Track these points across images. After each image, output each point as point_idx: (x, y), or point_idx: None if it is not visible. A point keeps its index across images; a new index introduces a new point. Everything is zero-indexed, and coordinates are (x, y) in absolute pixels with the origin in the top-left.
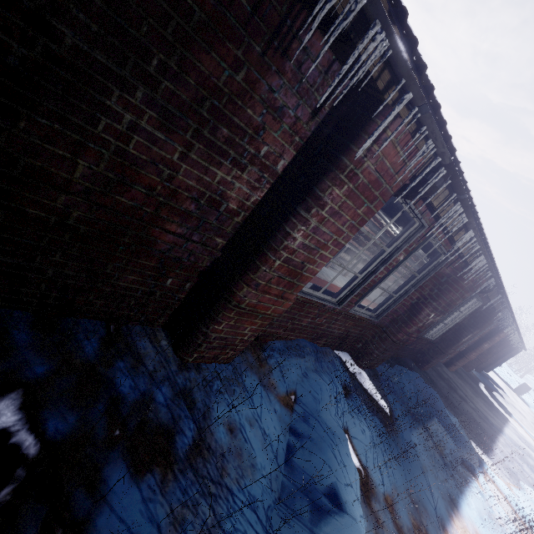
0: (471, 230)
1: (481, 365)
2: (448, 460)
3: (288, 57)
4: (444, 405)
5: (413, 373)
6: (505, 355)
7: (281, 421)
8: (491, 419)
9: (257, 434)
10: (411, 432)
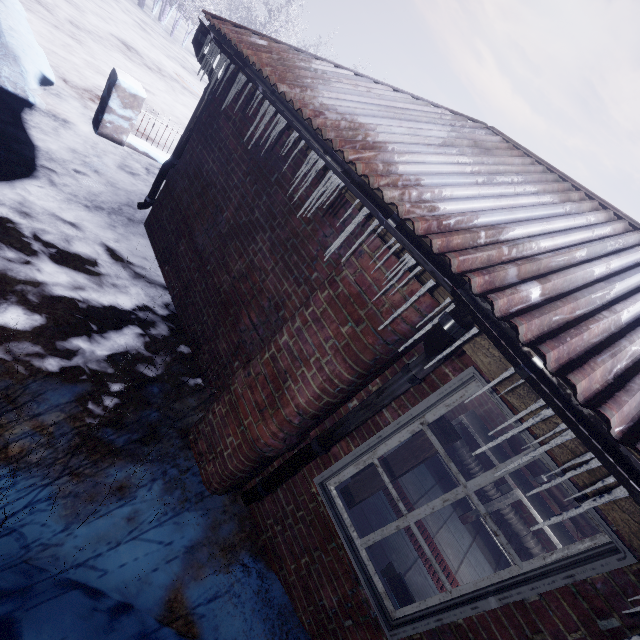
0: None
1: None
2: None
3: (337, 217)
4: None
5: None
6: None
7: (139, 584)
8: None
9: (118, 528)
10: None
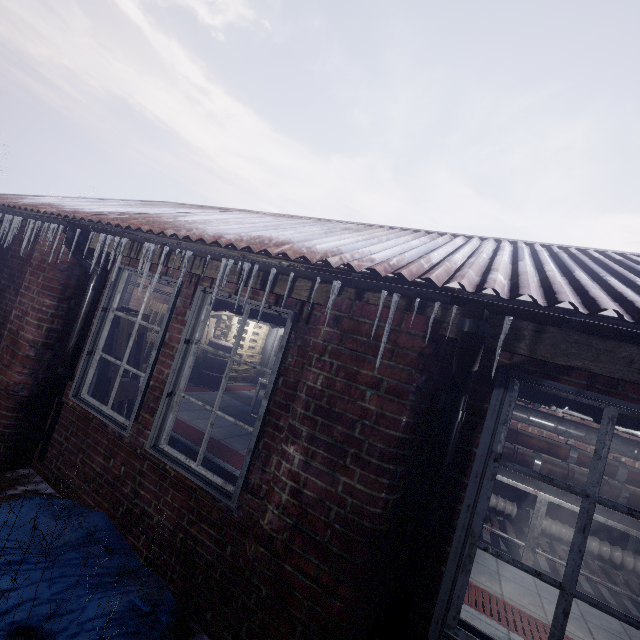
0: (146, 243)
1: None
2: None
3: None
4: None
5: None
6: None
7: None
8: None
9: None
10: None
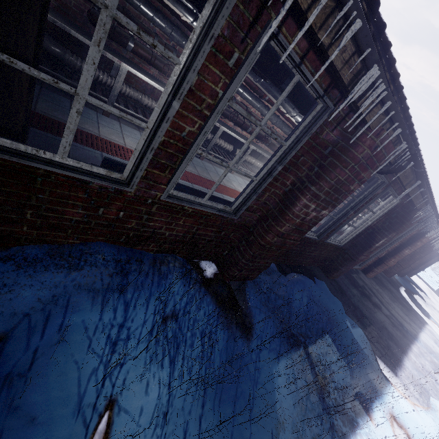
0: None
1: (404, 270)
2: (329, 398)
3: None
4: (345, 319)
5: (313, 283)
6: (428, 260)
7: None
8: (406, 325)
9: None
10: (276, 366)
